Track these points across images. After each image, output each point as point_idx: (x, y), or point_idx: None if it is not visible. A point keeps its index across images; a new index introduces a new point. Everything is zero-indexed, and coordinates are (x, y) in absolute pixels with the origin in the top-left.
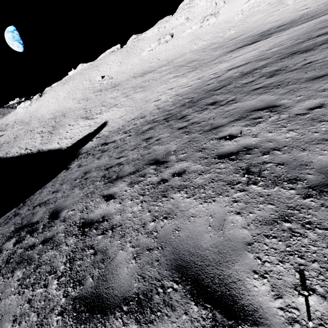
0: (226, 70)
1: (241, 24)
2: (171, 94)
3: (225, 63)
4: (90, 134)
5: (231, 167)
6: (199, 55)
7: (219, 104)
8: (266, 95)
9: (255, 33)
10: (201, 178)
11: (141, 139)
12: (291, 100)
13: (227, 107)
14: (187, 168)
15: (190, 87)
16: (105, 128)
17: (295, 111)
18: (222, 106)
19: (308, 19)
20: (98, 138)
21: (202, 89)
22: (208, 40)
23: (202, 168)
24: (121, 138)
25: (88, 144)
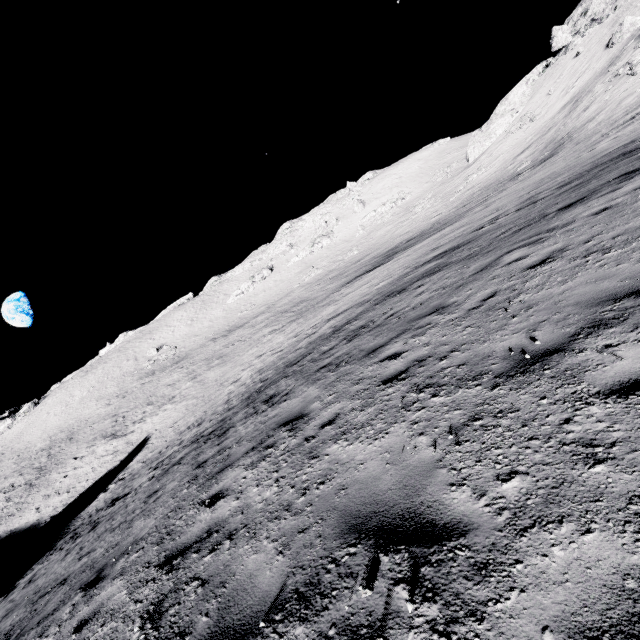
0: (326, 320)
1: (365, 241)
2: (256, 368)
3: (331, 307)
4: (109, 473)
5: (152, 595)
6: (312, 290)
7: (272, 402)
8: (314, 387)
9: (383, 252)
10: (95, 638)
11: (147, 494)
12: (321, 403)
13: (273, 410)
14: (107, 601)
15: (280, 354)
16: (141, 453)
17: (308, 431)
18: (270, 408)
19: (436, 230)
20: (119, 481)
21: (285, 361)
22: (324, 267)
23: (119, 602)
24: (140, 485)
25: (95, 502)
